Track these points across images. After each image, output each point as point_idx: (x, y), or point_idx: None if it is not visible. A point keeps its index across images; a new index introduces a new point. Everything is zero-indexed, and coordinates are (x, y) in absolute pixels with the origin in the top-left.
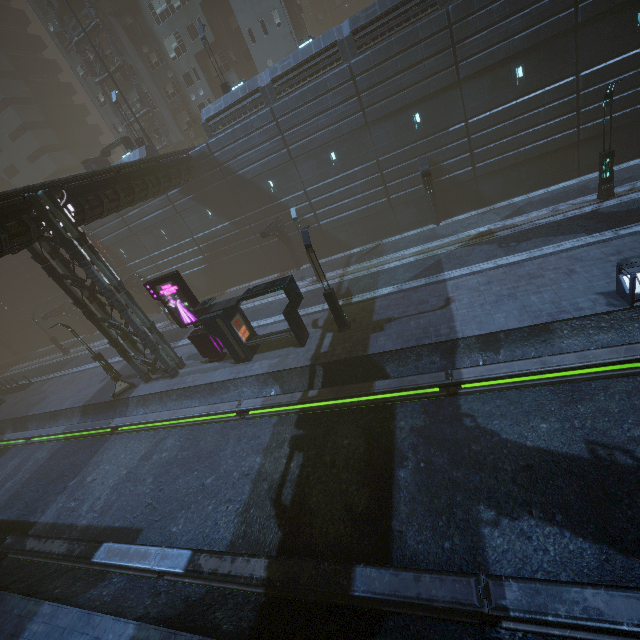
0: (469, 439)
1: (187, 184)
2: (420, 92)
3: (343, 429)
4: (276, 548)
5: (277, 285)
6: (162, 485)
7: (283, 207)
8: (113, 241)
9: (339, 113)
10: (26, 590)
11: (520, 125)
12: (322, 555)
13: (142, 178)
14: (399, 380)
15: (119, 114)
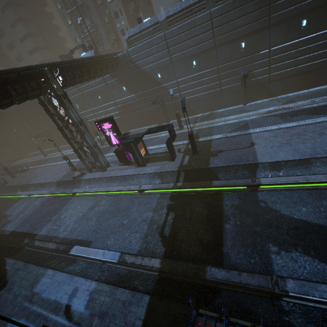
0: (263, 212)
1: (114, 72)
2: (247, 30)
3: (195, 203)
4: (162, 255)
5: (165, 128)
6: (101, 222)
7: (164, 89)
8: (73, 100)
9: (201, 39)
10: (37, 263)
11: (299, 53)
12: (186, 260)
13: (94, 66)
14: (226, 181)
15: (78, 31)
